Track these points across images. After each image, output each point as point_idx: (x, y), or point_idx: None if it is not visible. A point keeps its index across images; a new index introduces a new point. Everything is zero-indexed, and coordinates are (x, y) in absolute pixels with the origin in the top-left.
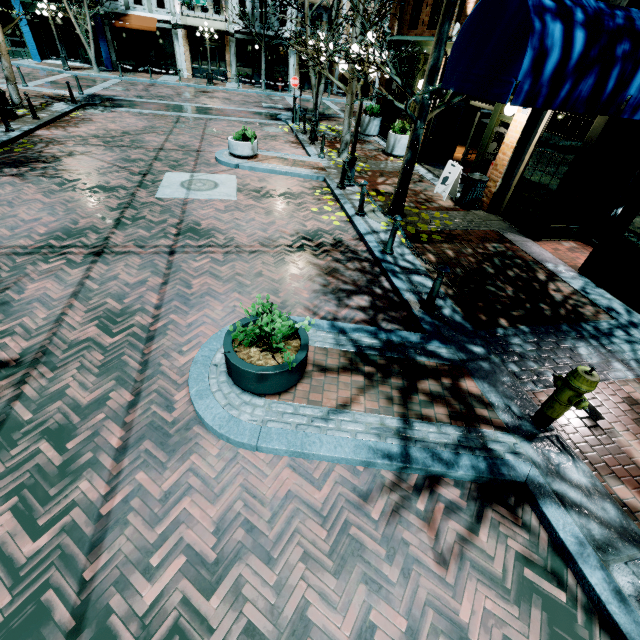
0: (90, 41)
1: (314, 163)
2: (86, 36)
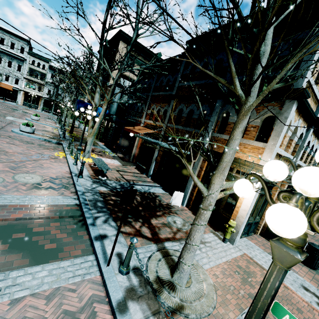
0: None
1: (57, 126)
2: None
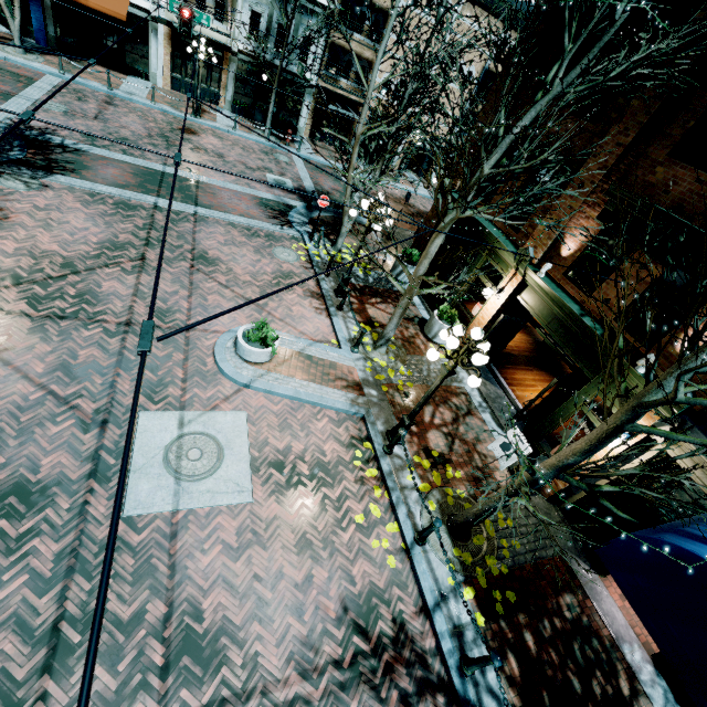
0: (14, 8)
1: (347, 368)
2: None
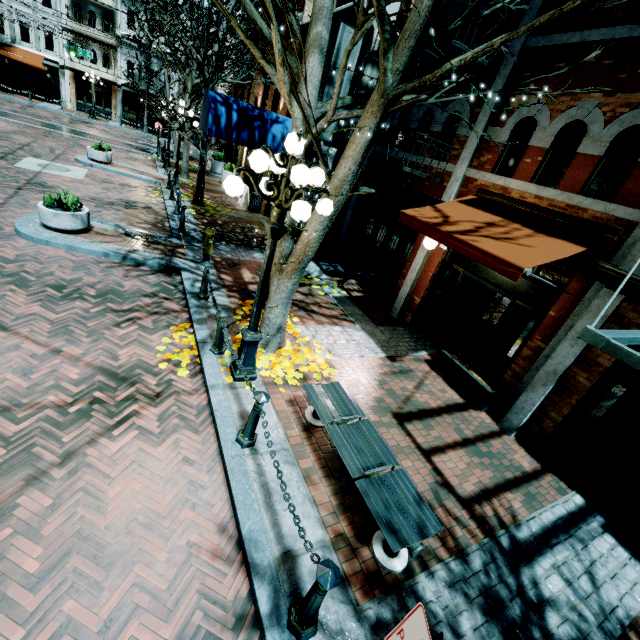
0: None
1: (158, 176)
2: None
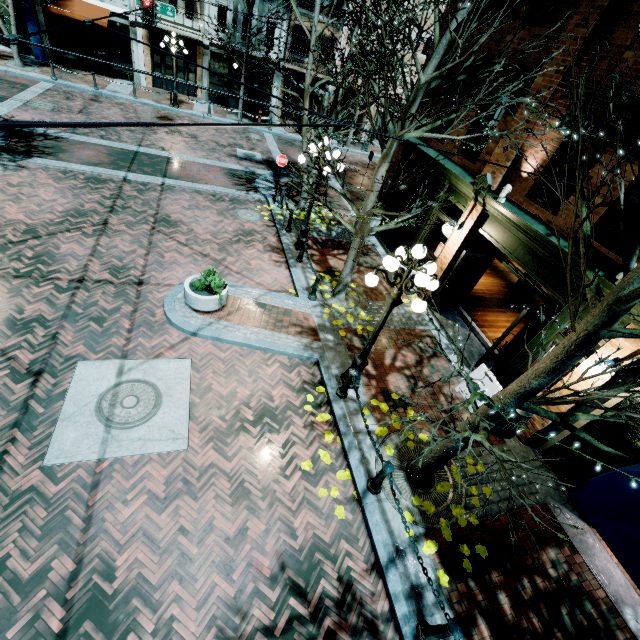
0: (11, 26)
1: (303, 315)
2: (8, 13)
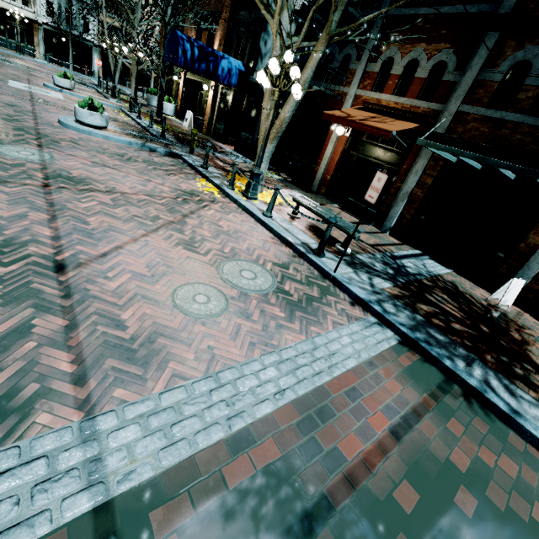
0: None
1: (114, 103)
2: None
